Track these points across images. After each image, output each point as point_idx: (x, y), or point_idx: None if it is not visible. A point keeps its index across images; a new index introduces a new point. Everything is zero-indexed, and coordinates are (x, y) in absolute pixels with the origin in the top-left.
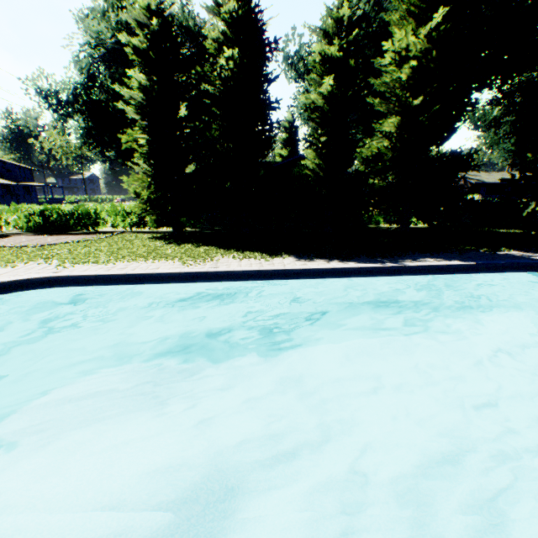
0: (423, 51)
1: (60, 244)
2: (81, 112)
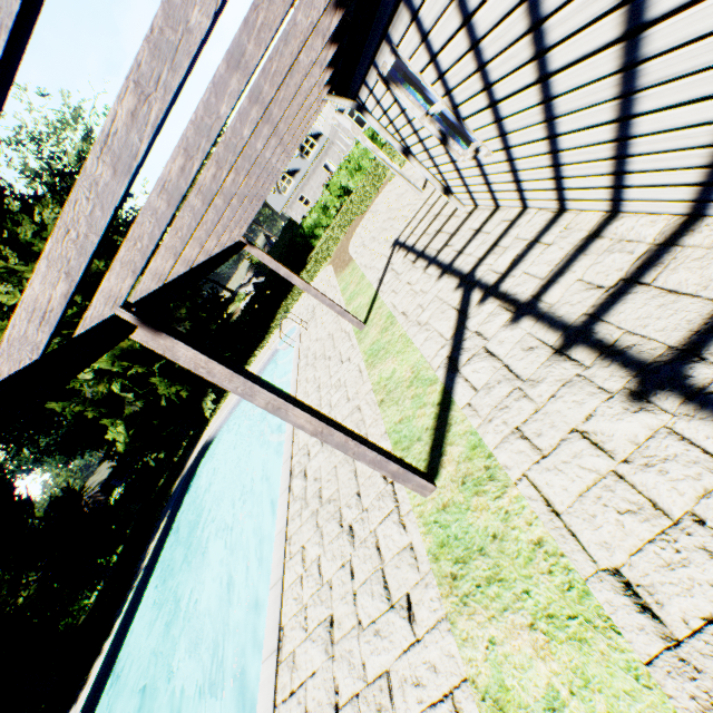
0: None
1: None
2: None
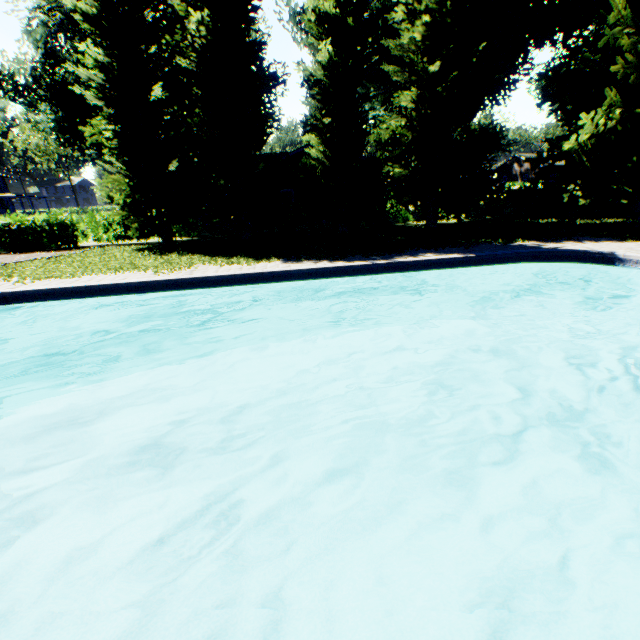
0: (438, 2)
1: (27, 261)
2: (45, 99)
